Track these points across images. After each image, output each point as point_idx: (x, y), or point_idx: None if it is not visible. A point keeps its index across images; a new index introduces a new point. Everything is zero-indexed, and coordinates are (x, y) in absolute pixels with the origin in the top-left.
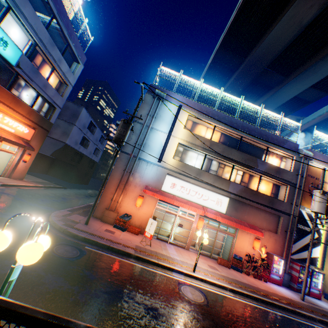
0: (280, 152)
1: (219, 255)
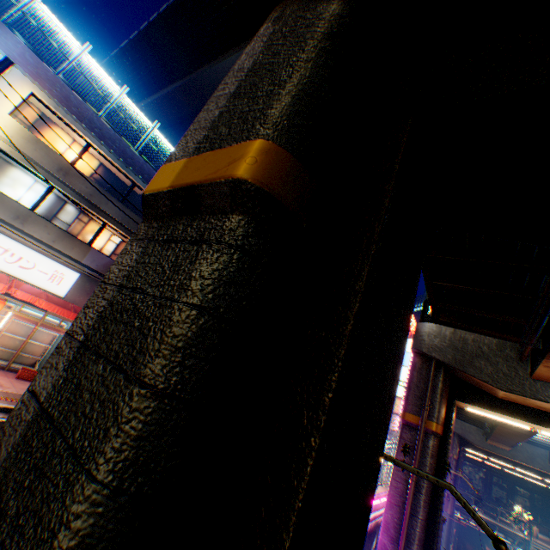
0: None
1: (35, 367)
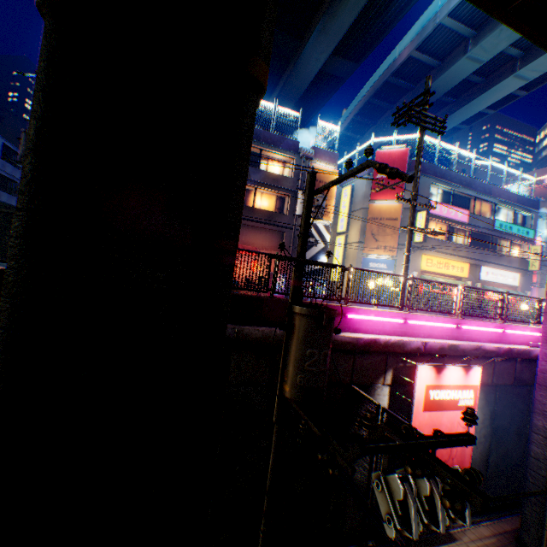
0: (279, 156)
1: None
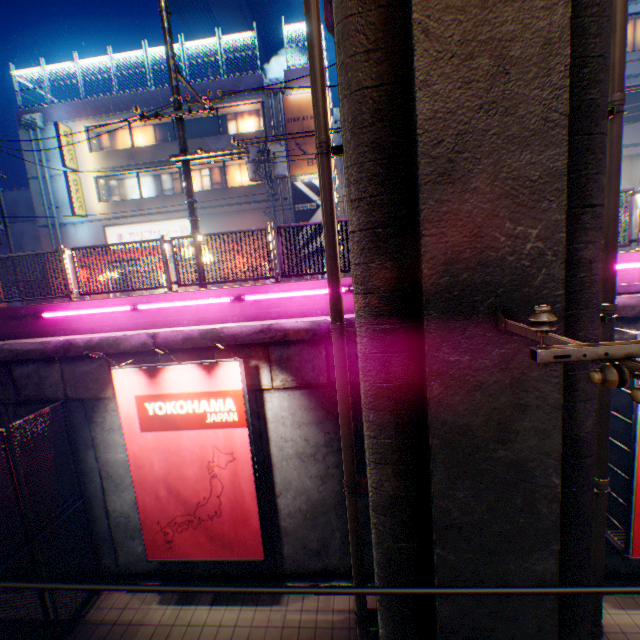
0: (244, 107)
1: None
